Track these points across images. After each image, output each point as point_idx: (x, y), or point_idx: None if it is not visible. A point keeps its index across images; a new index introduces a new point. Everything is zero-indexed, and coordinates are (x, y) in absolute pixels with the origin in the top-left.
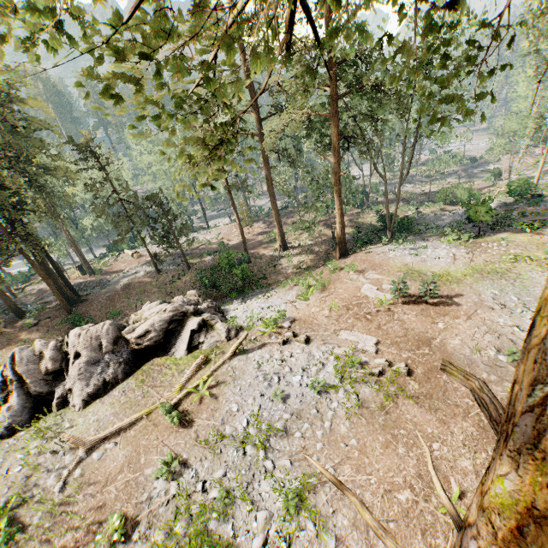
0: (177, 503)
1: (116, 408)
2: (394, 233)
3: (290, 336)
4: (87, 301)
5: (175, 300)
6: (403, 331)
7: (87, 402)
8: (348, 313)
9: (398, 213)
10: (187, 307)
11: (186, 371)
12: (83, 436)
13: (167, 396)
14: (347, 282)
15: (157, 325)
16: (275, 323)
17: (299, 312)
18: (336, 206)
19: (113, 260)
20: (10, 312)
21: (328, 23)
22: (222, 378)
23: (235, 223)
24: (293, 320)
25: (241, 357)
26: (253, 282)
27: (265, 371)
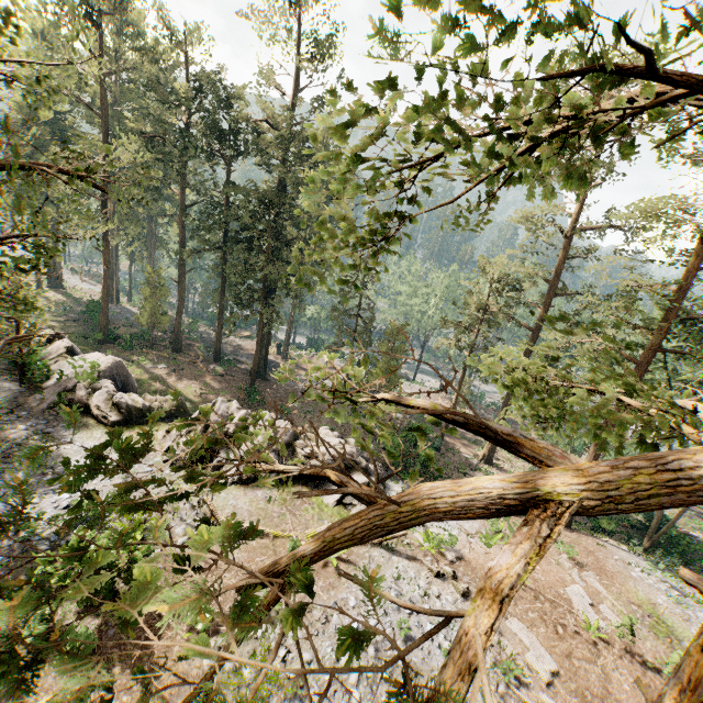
0: (256, 647)
1: (252, 508)
2: (655, 545)
3: (449, 572)
4: (269, 382)
5: (352, 442)
6: (602, 690)
7: (235, 483)
8: (533, 603)
9: (677, 522)
10: (361, 459)
11: (326, 522)
12: (218, 511)
13: (298, 533)
14: (551, 563)
15: (327, 457)
16: (439, 544)
17: (472, 552)
18: (586, 461)
19: (308, 357)
20: (210, 350)
21: (685, 276)
22: (355, 559)
23: (444, 393)
24: (460, 557)
25: (385, 553)
26: (431, 475)
27: (402, 589)
